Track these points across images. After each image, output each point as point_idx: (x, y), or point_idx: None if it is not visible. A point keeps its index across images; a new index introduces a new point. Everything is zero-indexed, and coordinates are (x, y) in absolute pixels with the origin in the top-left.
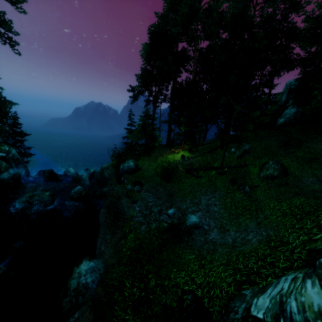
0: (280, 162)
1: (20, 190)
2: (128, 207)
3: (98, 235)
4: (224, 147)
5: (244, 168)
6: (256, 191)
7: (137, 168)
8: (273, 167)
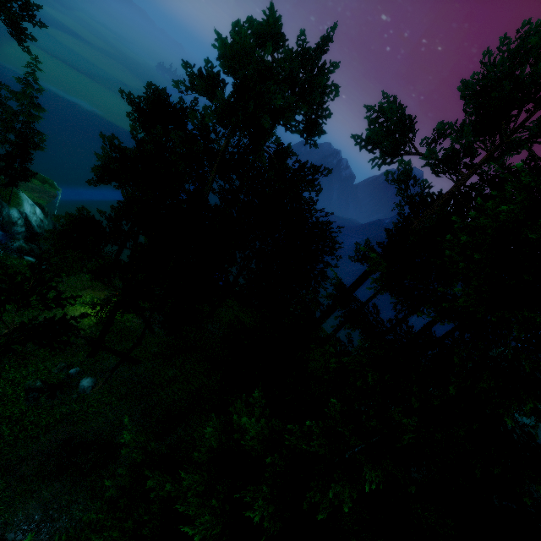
0: None
1: None
2: None
3: None
4: (108, 354)
5: None
6: None
7: None
8: None
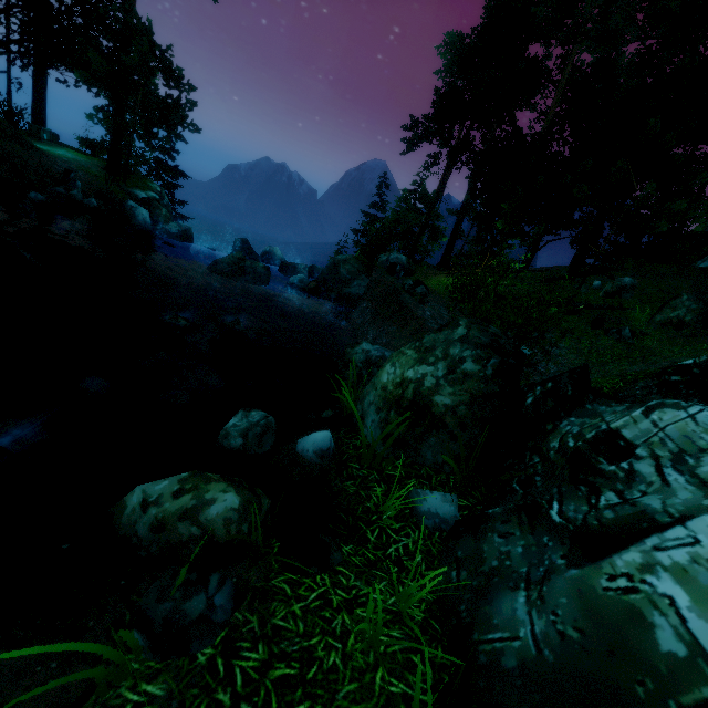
0: (704, 300)
1: (193, 261)
2: (414, 305)
3: (353, 340)
4: (576, 279)
5: (618, 312)
6: (642, 339)
7: (410, 269)
8: (687, 306)
